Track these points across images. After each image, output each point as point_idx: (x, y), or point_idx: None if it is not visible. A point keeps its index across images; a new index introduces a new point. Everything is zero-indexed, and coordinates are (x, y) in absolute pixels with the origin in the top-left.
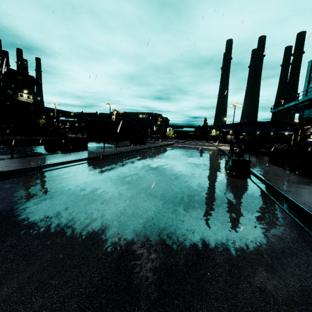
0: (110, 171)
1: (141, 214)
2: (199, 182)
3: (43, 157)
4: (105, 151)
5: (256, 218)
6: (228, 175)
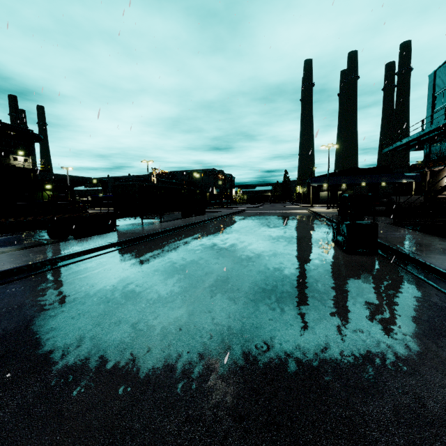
0: (151, 262)
1: (212, 345)
2: (301, 267)
3: (41, 248)
4: (143, 230)
5: (431, 330)
6: (342, 251)
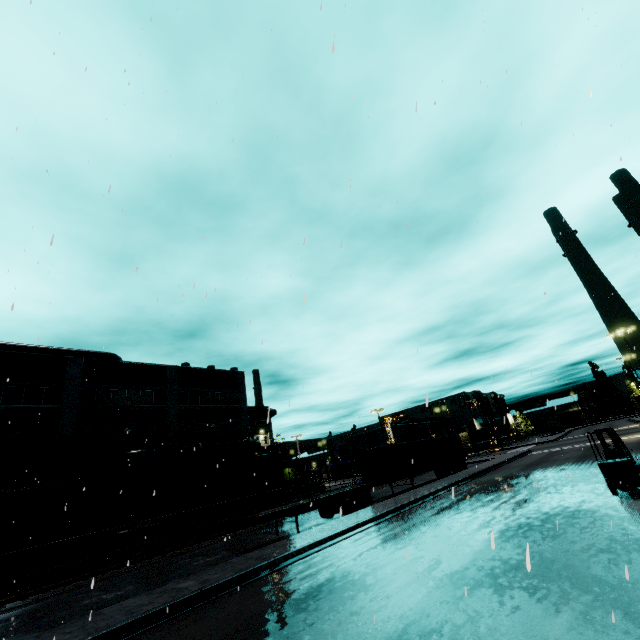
0: (420, 524)
1: (466, 553)
2: (551, 514)
3: (330, 523)
4: (399, 499)
5: (605, 538)
6: (612, 495)
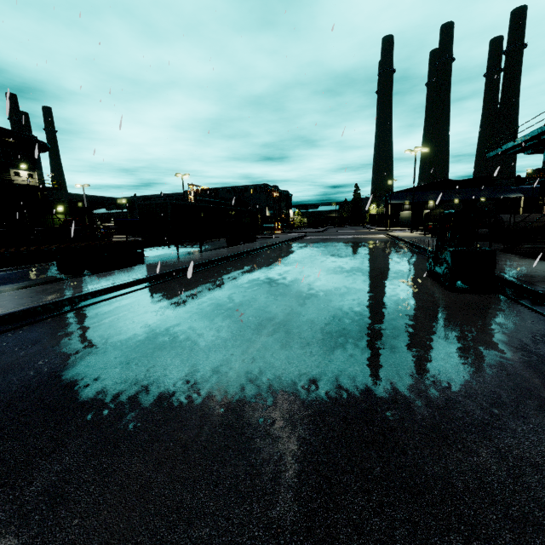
0: (188, 304)
1: (278, 437)
2: (391, 310)
3: (46, 287)
4: (178, 262)
5: None
6: (444, 288)
